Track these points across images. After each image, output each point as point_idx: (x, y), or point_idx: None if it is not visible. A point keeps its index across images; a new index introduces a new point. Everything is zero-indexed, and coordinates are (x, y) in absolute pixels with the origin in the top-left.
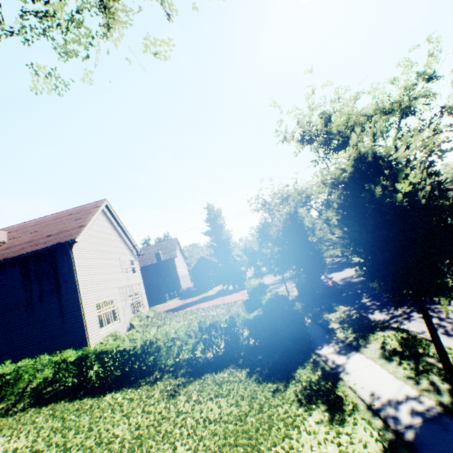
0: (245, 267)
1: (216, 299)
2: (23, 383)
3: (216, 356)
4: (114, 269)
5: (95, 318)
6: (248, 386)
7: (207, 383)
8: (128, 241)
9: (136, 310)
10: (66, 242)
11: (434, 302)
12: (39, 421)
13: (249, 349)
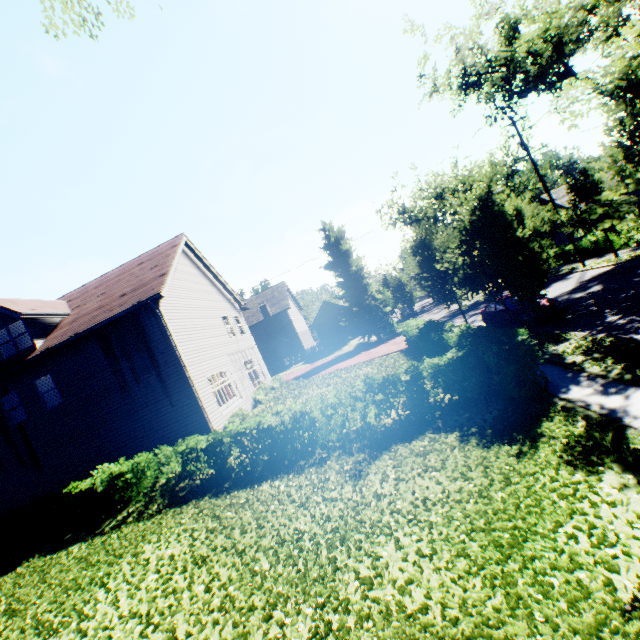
0: (391, 308)
1: (358, 355)
2: (146, 482)
3: (399, 421)
4: (217, 330)
5: (211, 395)
6: (469, 453)
7: (401, 456)
8: (225, 292)
9: (256, 382)
10: (148, 299)
11: None
12: (187, 522)
13: (447, 406)
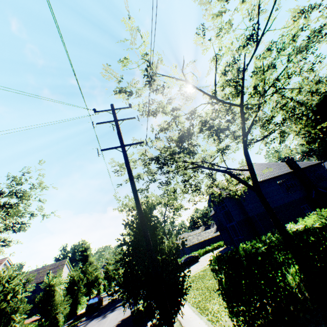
0: (98, 283)
1: None
2: None
3: None
4: None
5: None
6: None
7: None
8: None
9: None
10: None
11: (99, 316)
12: None
13: None
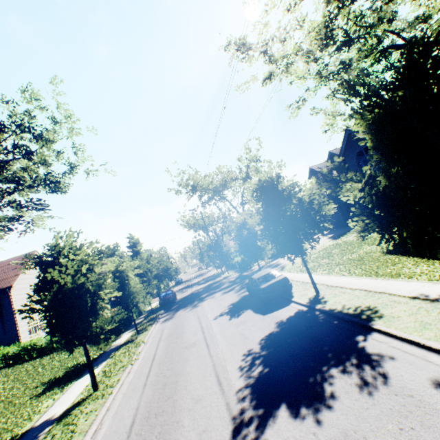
0: None
1: None
2: None
3: None
4: None
5: (27, 330)
6: None
7: None
8: None
9: None
10: (6, 287)
11: (185, 307)
12: None
13: None
